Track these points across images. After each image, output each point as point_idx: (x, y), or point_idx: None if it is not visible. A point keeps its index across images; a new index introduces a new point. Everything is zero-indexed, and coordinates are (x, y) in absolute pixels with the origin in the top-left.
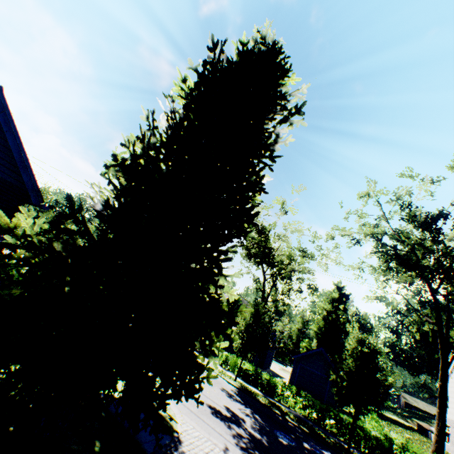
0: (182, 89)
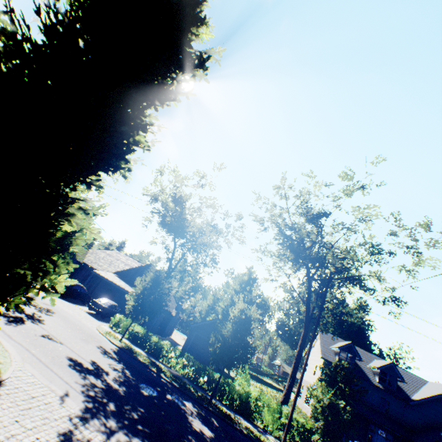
0: None
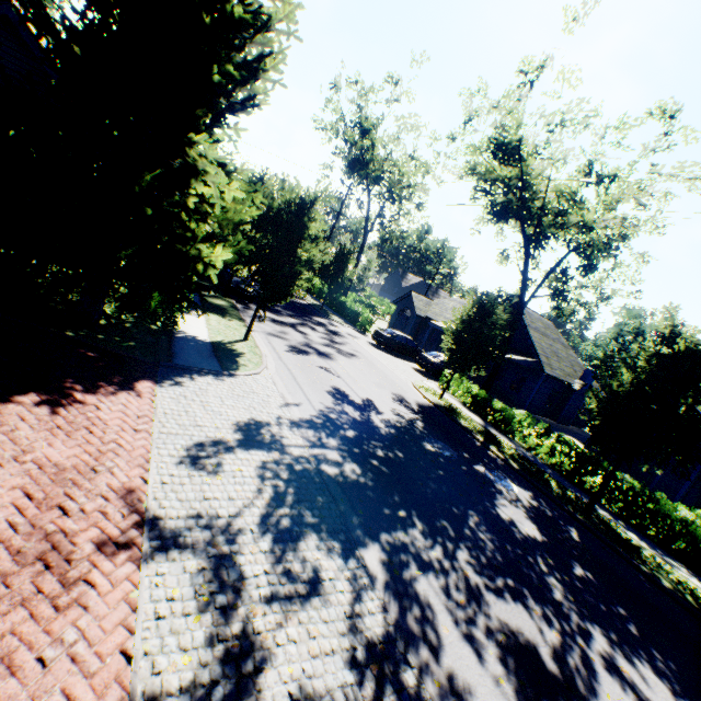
0: None
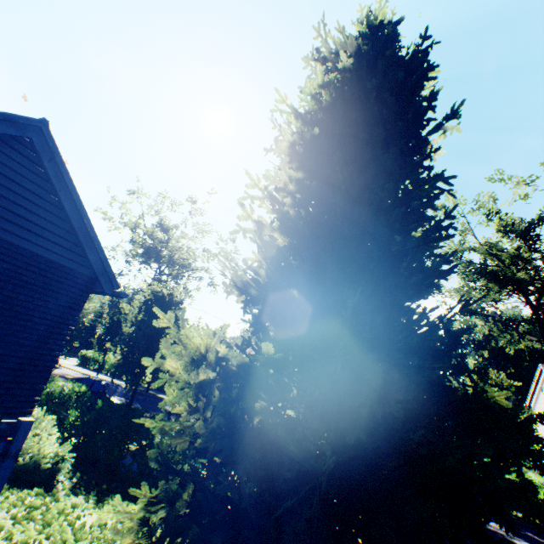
0: (314, 97)
